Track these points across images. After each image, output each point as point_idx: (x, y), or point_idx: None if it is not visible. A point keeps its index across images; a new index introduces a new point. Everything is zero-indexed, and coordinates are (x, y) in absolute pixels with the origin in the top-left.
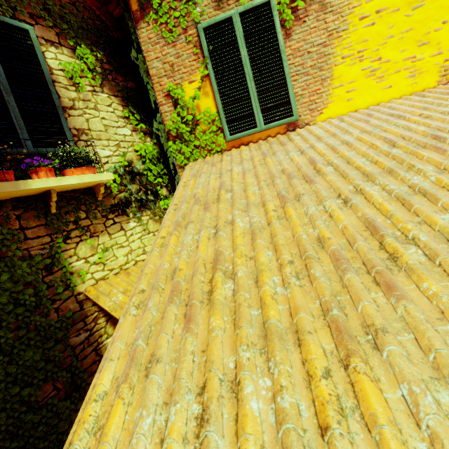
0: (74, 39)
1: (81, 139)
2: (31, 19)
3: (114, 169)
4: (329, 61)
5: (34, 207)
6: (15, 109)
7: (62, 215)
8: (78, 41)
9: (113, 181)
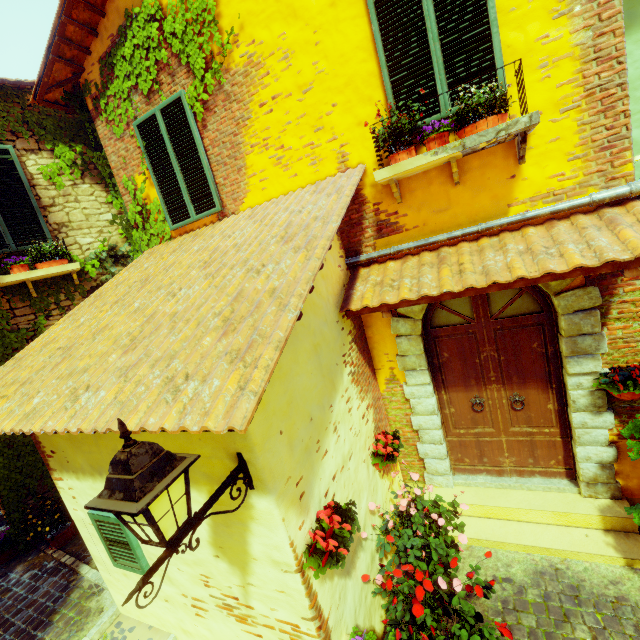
0: (52, 142)
1: (61, 232)
2: (13, 136)
3: (95, 255)
4: (241, 150)
5: (20, 293)
6: (1, 218)
7: (43, 298)
8: (56, 142)
9: (93, 266)
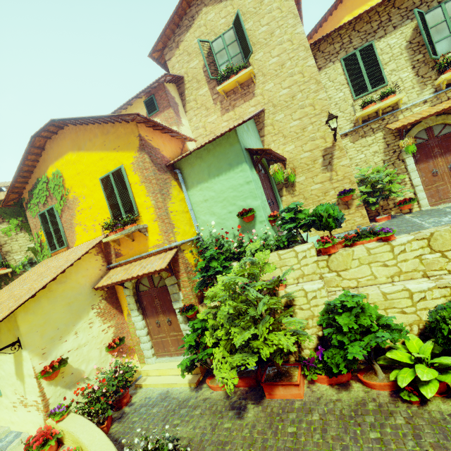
0: (9, 218)
1: (7, 255)
2: None
3: (22, 263)
4: (73, 225)
5: None
6: None
7: None
8: (11, 218)
9: (20, 268)
